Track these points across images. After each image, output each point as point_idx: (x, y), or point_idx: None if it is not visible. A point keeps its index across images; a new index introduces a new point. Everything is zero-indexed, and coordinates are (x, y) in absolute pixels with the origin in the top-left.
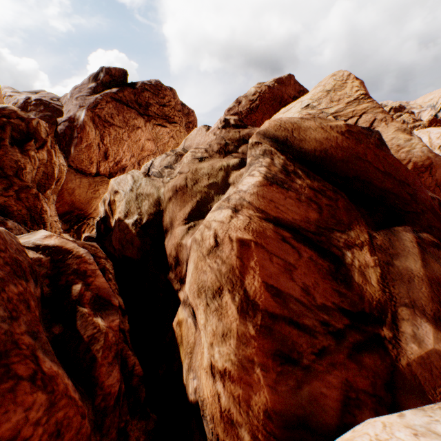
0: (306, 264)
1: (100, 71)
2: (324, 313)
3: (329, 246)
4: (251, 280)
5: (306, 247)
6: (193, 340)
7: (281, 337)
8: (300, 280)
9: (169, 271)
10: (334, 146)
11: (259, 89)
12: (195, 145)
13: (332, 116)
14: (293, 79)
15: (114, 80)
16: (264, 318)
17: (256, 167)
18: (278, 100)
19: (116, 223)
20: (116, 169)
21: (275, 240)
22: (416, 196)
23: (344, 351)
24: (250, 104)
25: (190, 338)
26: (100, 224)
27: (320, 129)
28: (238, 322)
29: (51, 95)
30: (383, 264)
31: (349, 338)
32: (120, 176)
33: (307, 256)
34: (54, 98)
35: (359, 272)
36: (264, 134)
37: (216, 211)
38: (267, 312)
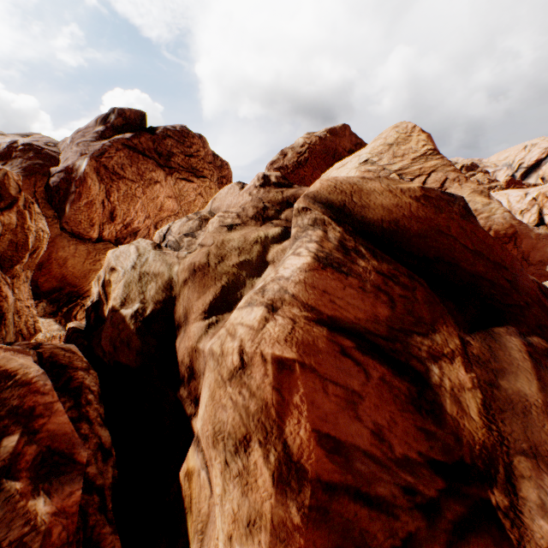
0: (377, 389)
1: (112, 112)
2: (407, 472)
3: (407, 357)
4: (295, 427)
5: (376, 360)
6: (206, 509)
7: (343, 523)
8: (370, 418)
9: (180, 386)
10: (407, 215)
11: (308, 140)
12: (225, 207)
13: (396, 173)
14: (349, 130)
15: (128, 124)
16: (315, 493)
17: (304, 243)
18: (331, 153)
19: (109, 314)
20: (126, 233)
21: (331, 354)
22: (517, 282)
23: (440, 539)
24: (298, 157)
25: (202, 505)
26: (90, 312)
27: (387, 192)
28: (273, 500)
29: (46, 139)
30: (484, 385)
31: (447, 513)
32: (120, 247)
33: (378, 376)
34: (50, 143)
35: (451, 397)
36: (315, 198)
37: (244, 309)
38: (319, 482)
